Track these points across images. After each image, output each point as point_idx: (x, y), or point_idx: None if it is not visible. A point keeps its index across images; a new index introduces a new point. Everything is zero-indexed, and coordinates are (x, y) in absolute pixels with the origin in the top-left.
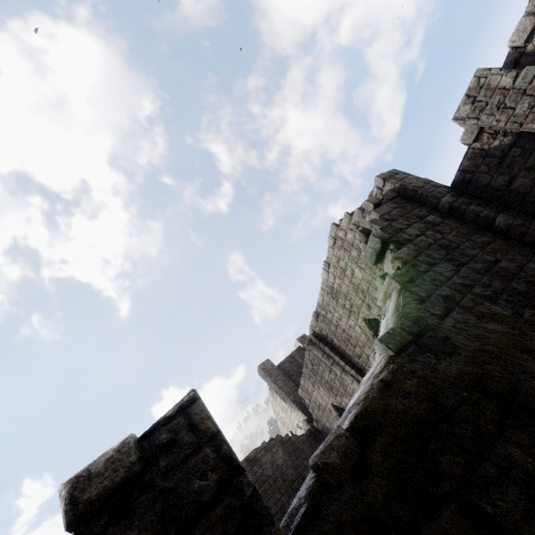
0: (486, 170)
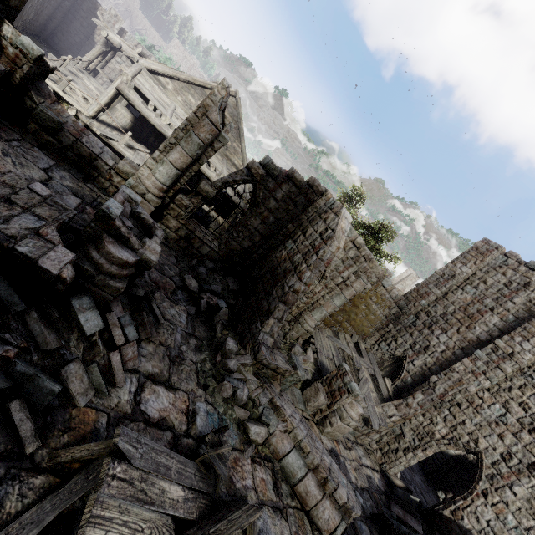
0: (90, 6)
